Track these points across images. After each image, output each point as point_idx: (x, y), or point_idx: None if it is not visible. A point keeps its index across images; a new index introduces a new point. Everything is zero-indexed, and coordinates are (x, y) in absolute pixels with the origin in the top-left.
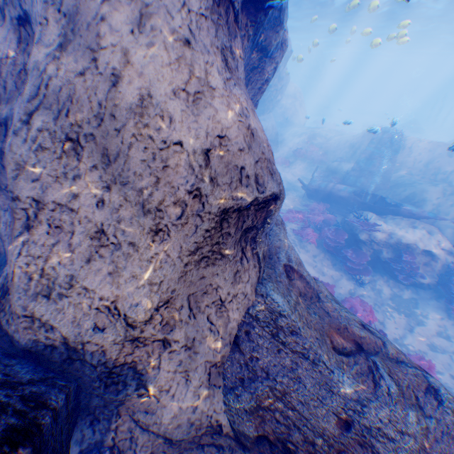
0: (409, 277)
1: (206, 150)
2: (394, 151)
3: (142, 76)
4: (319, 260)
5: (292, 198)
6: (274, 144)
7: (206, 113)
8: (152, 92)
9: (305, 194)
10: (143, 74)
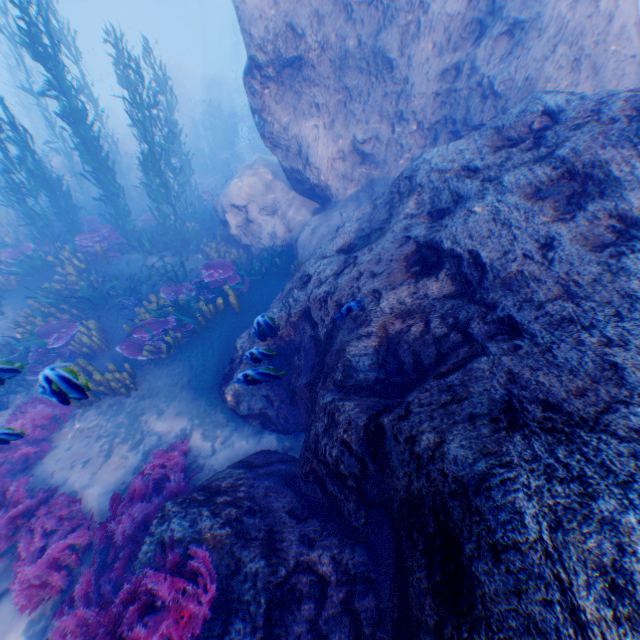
0: None
1: (639, 63)
2: None
3: (621, 15)
4: None
5: None
6: None
7: (637, 38)
8: (624, 25)
9: None
10: (621, 14)
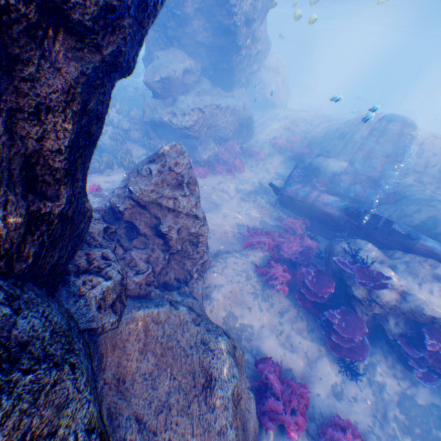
0: (433, 372)
1: None
2: (403, 149)
3: None
4: (289, 322)
5: (261, 208)
6: (247, 129)
7: None
8: None
9: (279, 202)
10: None
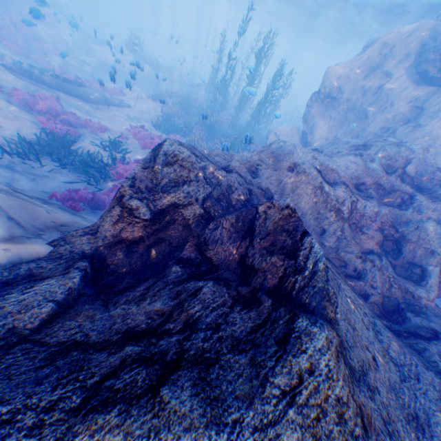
0: None
1: None
2: None
3: None
4: None
5: None
6: None
7: None
8: None
9: None
10: None
